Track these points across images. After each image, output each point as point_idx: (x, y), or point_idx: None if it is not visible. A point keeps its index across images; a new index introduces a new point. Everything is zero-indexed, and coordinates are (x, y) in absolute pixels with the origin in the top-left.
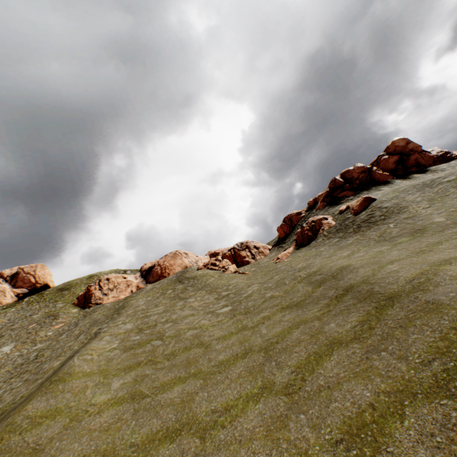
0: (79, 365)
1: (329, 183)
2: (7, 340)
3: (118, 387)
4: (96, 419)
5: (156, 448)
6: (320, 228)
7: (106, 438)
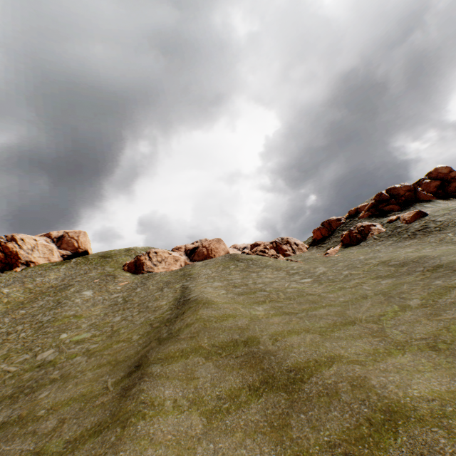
0: (212, 298)
1: (375, 196)
2: (82, 288)
3: (264, 310)
4: (271, 320)
5: (343, 327)
6: (369, 232)
7: (293, 325)
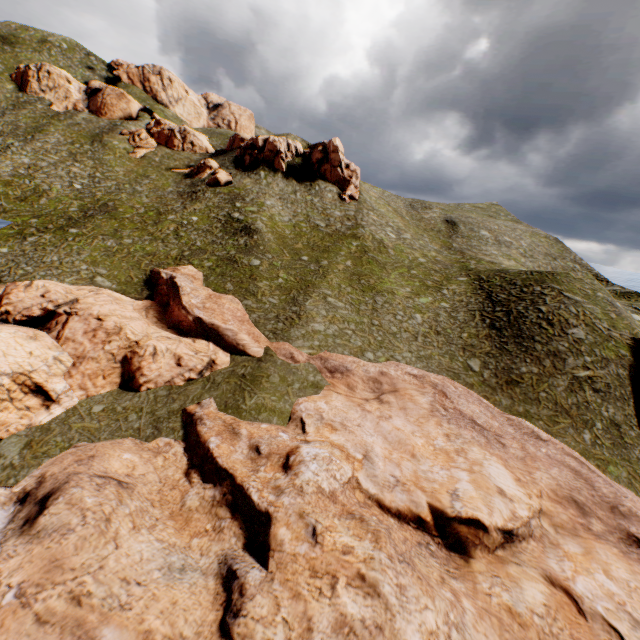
0: None
1: (255, 139)
2: None
3: None
4: None
5: None
6: (202, 173)
7: None
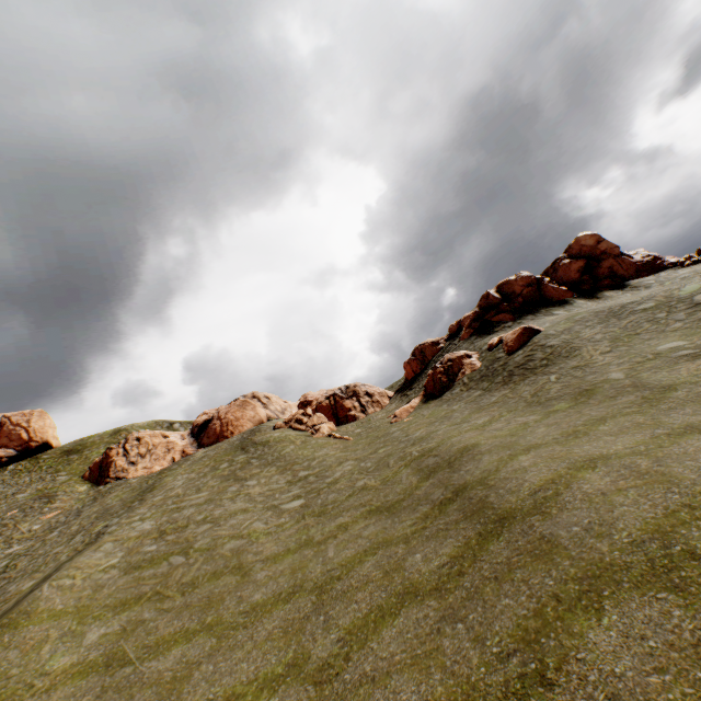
0: (48, 597)
1: (479, 300)
2: None
3: (95, 641)
4: None
5: None
6: (460, 370)
7: None
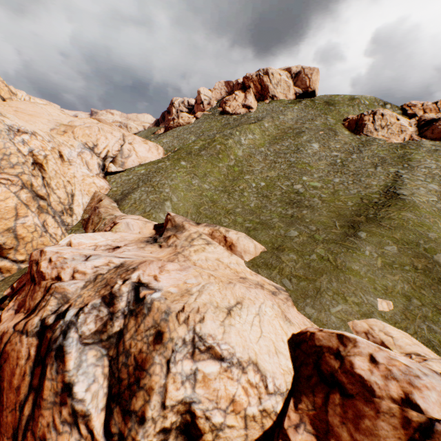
0: (418, 203)
1: None
2: (311, 139)
3: None
4: None
5: None
6: None
7: None
